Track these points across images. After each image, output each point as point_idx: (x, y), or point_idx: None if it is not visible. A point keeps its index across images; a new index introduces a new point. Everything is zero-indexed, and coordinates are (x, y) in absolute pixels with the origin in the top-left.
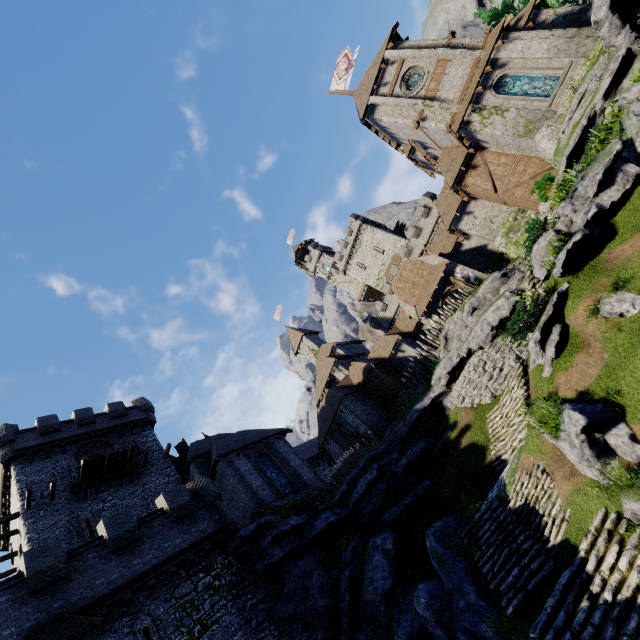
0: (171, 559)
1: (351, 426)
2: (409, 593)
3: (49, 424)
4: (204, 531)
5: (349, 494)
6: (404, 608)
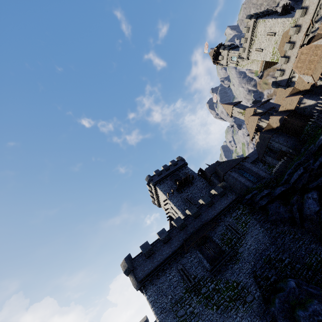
0: (226, 207)
1: (277, 148)
2: None
3: (158, 172)
4: (232, 198)
5: (288, 179)
6: None
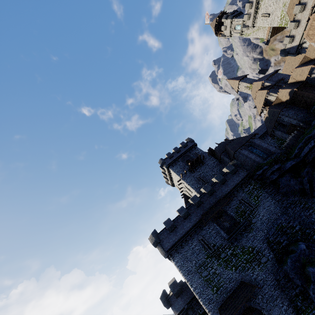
0: (238, 184)
1: (287, 122)
2: None
3: (170, 155)
4: (243, 175)
5: (299, 153)
6: None
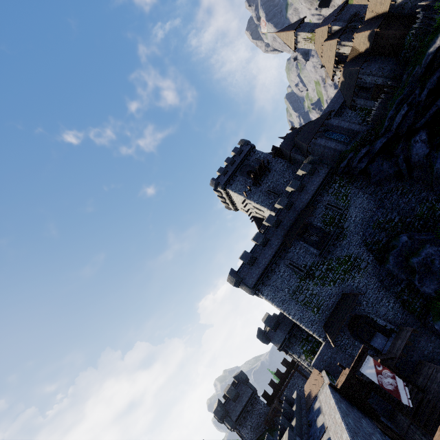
0: (320, 186)
1: (370, 84)
2: (439, 150)
3: (223, 171)
4: (325, 173)
5: (390, 126)
6: (437, 157)
